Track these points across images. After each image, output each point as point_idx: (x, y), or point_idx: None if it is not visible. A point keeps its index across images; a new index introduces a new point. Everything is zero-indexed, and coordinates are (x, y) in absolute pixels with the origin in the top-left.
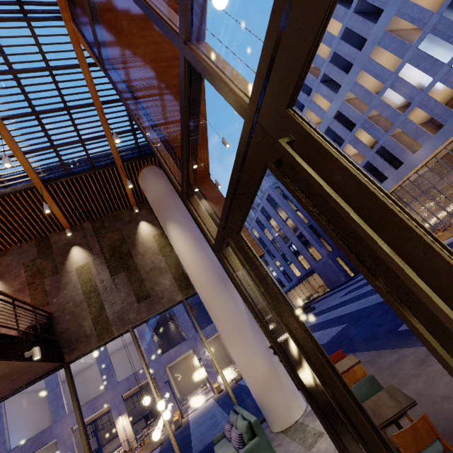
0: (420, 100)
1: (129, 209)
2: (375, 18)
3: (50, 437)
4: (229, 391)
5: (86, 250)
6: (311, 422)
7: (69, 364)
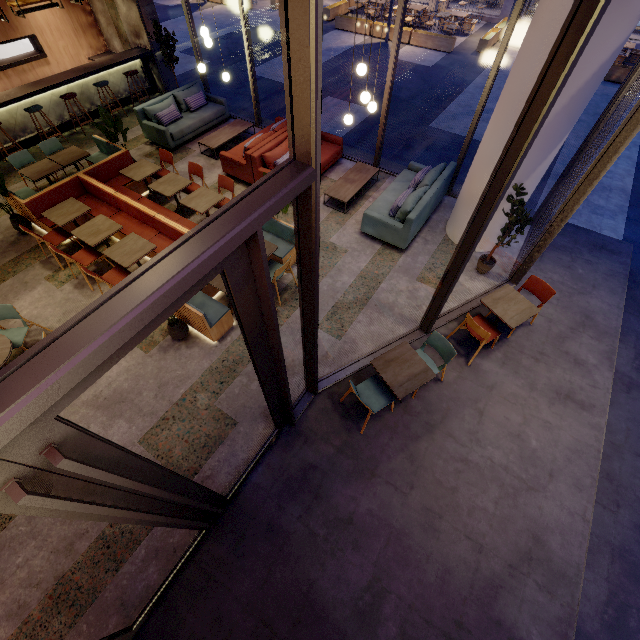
0: None
1: None
2: None
3: None
4: (464, 144)
5: None
6: None
7: None
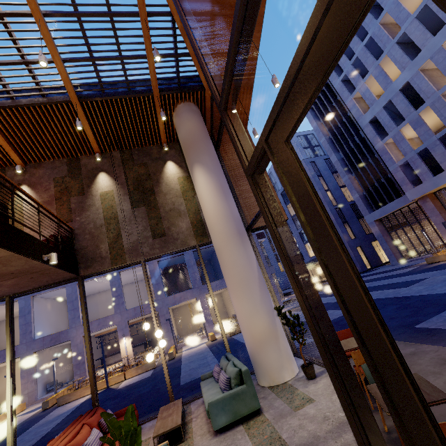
0: None
1: (159, 146)
2: None
3: (66, 338)
4: (224, 339)
5: (112, 178)
6: (301, 387)
7: (83, 278)
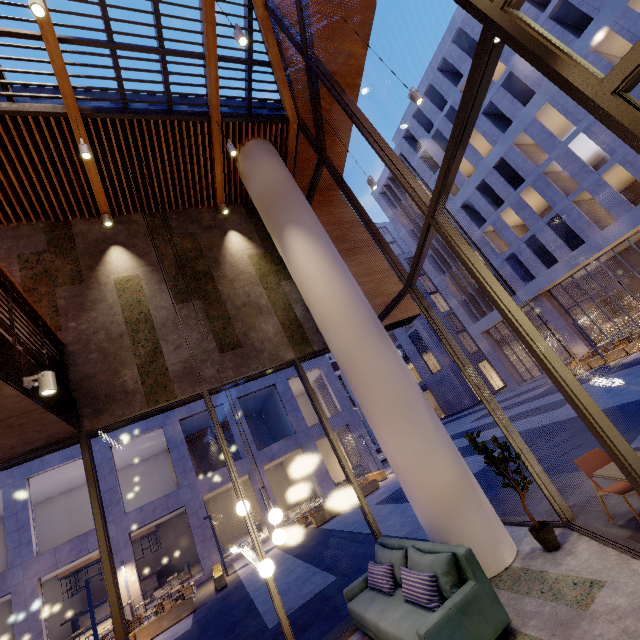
0: (625, 154)
1: (211, 208)
2: (576, 32)
3: (1, 591)
4: (369, 515)
5: (135, 256)
6: (551, 567)
7: (88, 436)
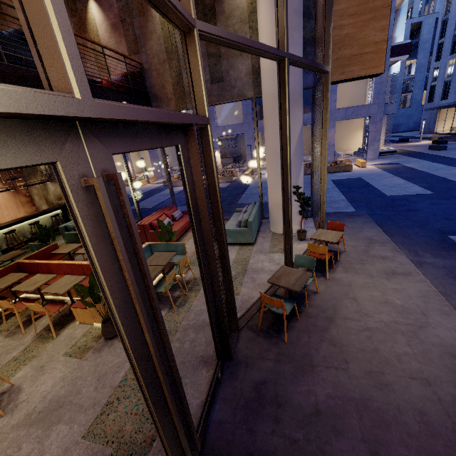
0: None
1: None
2: None
3: None
4: (259, 191)
5: None
6: None
7: None
